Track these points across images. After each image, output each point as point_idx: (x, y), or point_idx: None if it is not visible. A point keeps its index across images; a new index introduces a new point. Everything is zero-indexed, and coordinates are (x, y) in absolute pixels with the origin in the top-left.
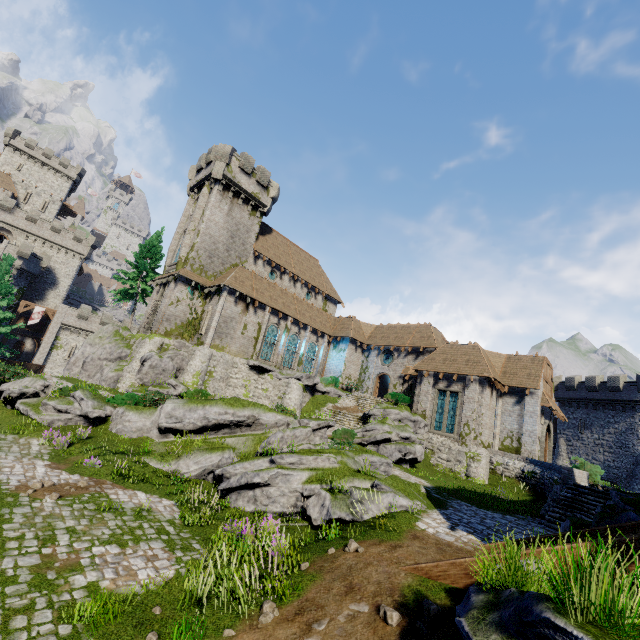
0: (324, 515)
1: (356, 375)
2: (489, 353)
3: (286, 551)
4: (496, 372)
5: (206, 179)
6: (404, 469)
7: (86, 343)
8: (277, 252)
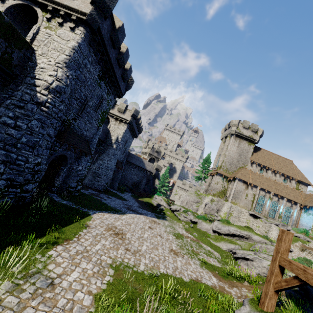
0: None
1: None
2: None
3: (255, 277)
4: None
5: (228, 134)
6: None
7: (186, 195)
8: (263, 159)
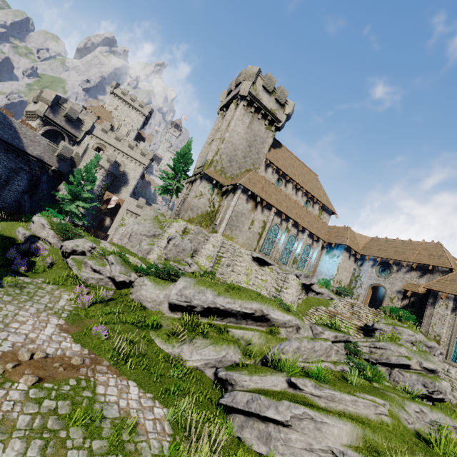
0: None
1: (346, 281)
2: None
3: None
4: None
5: (234, 97)
6: None
7: (135, 222)
8: (284, 163)
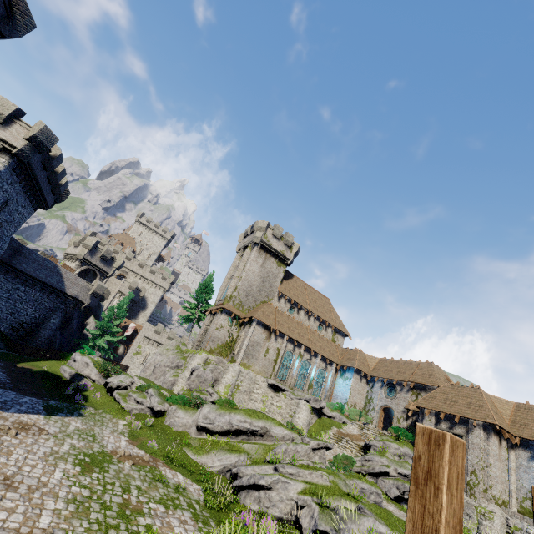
0: (312, 525)
1: (361, 404)
2: (494, 398)
3: None
4: (504, 419)
5: (249, 242)
6: (403, 509)
7: (158, 353)
8: (296, 292)
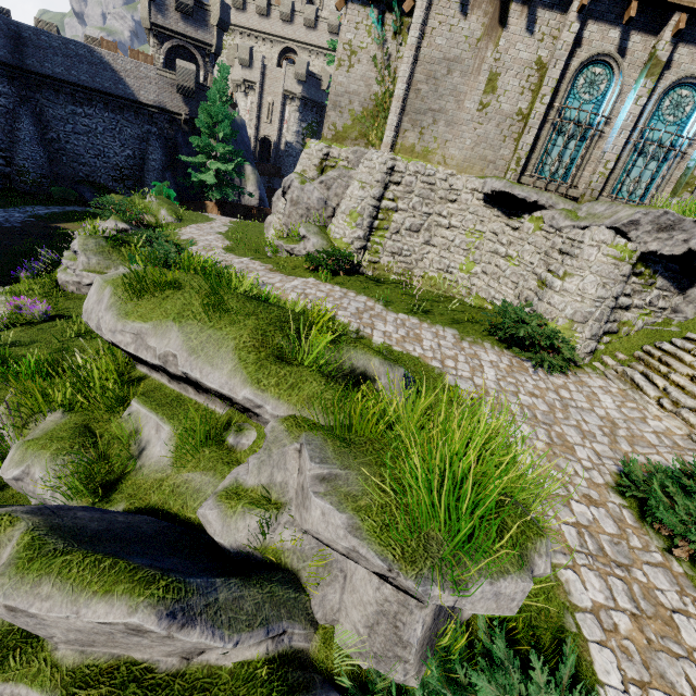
0: None
1: None
2: None
3: None
4: None
5: None
6: None
7: None
8: None
